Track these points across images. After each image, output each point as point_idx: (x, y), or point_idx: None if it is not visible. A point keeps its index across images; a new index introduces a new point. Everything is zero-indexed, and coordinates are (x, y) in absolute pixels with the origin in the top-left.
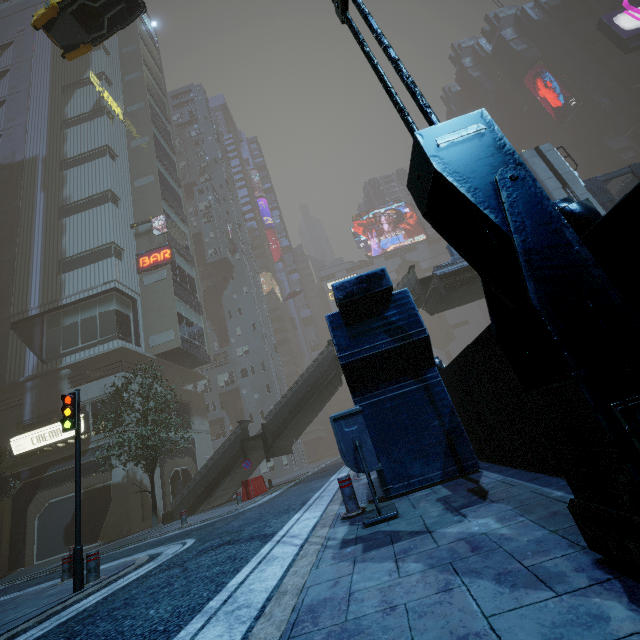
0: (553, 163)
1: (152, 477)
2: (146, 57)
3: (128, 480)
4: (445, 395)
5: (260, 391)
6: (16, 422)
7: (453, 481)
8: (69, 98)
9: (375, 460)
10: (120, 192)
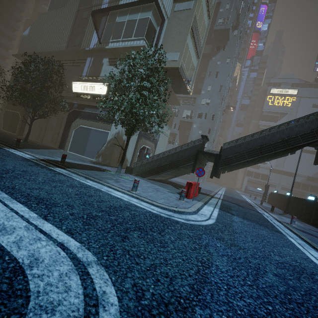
0: None
1: (128, 140)
2: None
3: (117, 136)
4: None
5: (203, 130)
6: (79, 75)
7: None
8: None
9: None
10: None
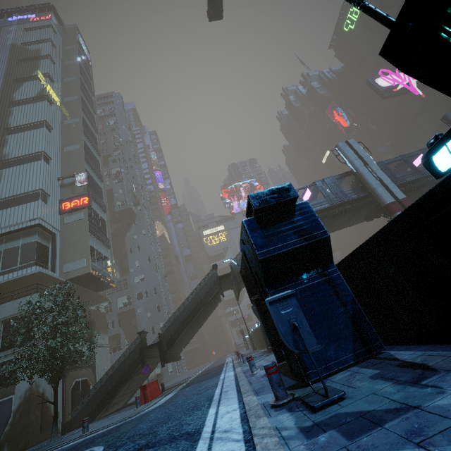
0: (357, 150)
1: (56, 387)
2: (82, 69)
3: (30, 393)
4: (345, 286)
5: (152, 310)
6: None
7: (365, 362)
8: (18, 87)
9: (313, 340)
10: (51, 154)
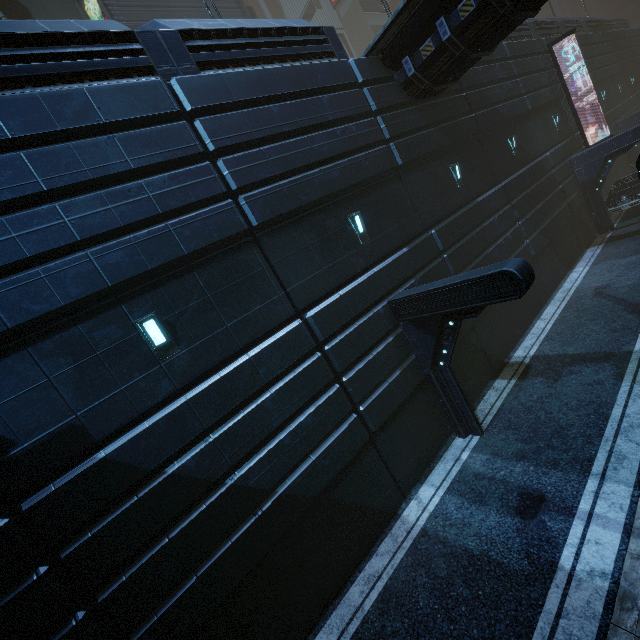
0: None
1: None
2: None
3: None
4: None
5: None
6: None
7: None
8: None
9: None
10: None
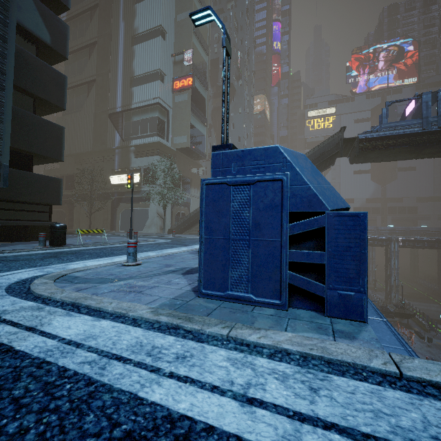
0: None
1: (164, 212)
2: None
3: (156, 210)
4: None
5: None
6: (112, 168)
7: None
8: None
9: None
10: (167, 26)
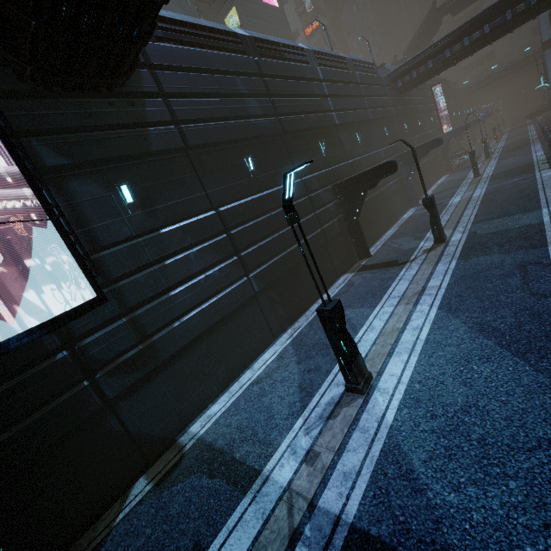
0: None
1: None
2: None
3: None
4: None
5: None
6: None
7: None
8: None
9: None
10: None
